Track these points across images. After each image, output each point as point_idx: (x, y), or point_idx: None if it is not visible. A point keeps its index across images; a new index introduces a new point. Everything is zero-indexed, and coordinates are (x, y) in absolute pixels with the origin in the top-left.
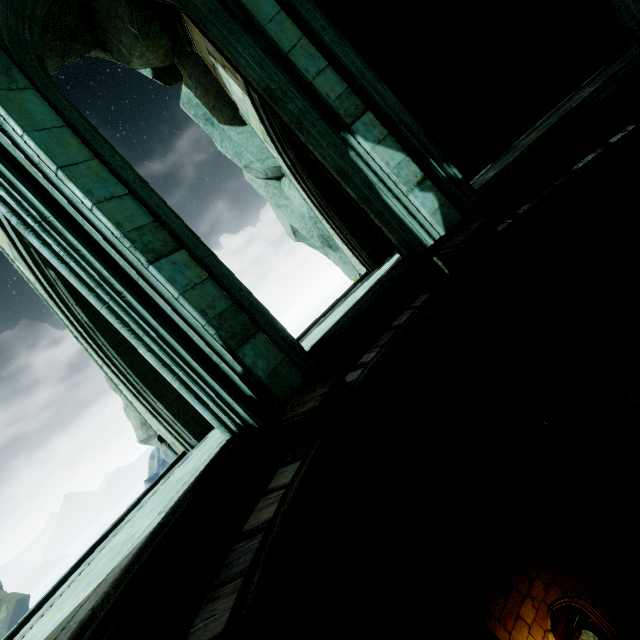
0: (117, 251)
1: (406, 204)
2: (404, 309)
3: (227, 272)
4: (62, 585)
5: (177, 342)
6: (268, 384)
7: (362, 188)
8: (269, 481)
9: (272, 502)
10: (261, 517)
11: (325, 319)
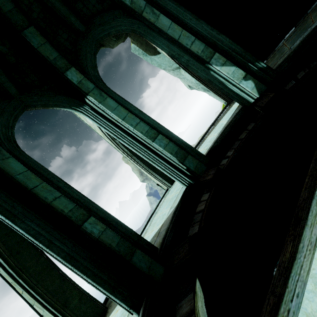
0: (143, 140)
1: (239, 87)
2: (243, 130)
3: (173, 135)
4: (146, 226)
5: (165, 162)
6: (195, 171)
7: (218, 85)
8: (200, 198)
9: (203, 204)
10: (200, 208)
11: (211, 132)
